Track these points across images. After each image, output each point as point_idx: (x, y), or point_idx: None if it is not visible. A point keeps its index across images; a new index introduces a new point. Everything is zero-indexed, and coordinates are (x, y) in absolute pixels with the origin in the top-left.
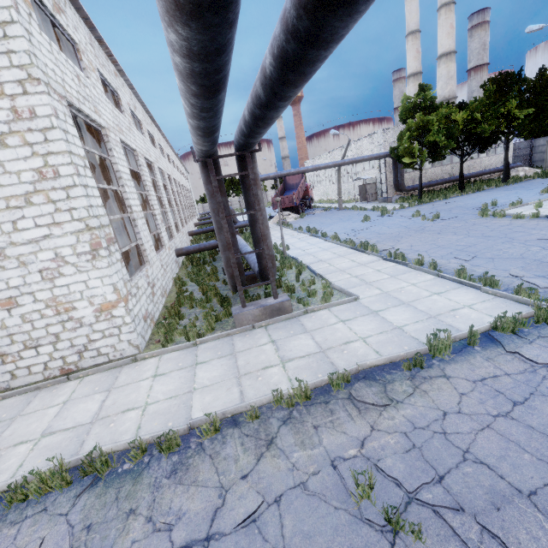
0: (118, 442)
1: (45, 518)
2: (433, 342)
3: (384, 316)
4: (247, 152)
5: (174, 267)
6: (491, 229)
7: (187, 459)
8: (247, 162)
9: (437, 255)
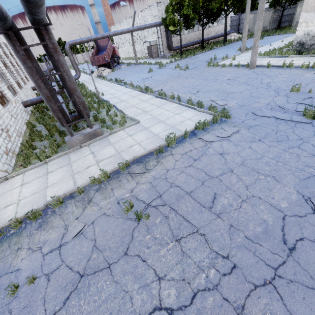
0: (3, 222)
1: None
2: (167, 140)
3: (151, 130)
4: (41, 26)
5: (24, 115)
6: (210, 74)
7: (46, 219)
8: (43, 34)
9: (182, 92)
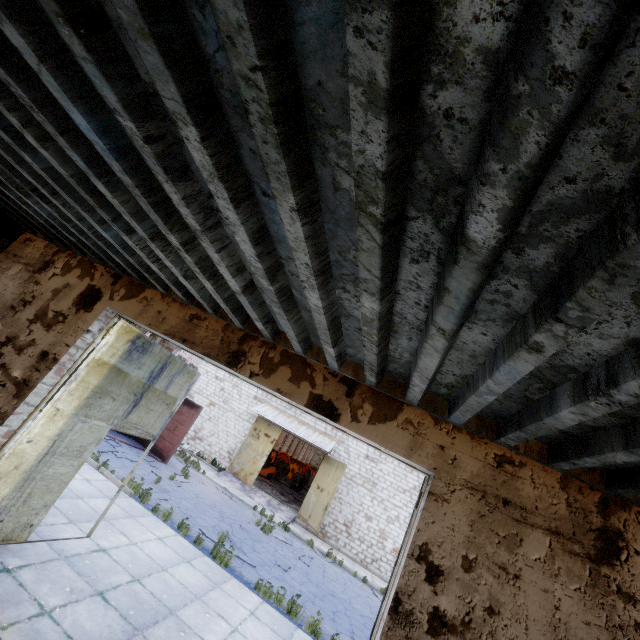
0: None
1: None
2: None
3: None
4: None
5: None
6: None
7: None
8: None
9: None
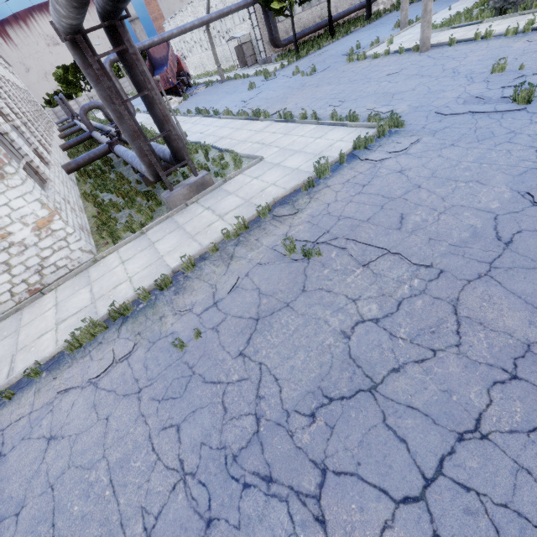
0: (126, 298)
1: (105, 345)
2: (318, 167)
3: (285, 165)
4: (116, 21)
5: (72, 185)
6: (355, 74)
7: (181, 286)
8: (121, 33)
9: (317, 107)
